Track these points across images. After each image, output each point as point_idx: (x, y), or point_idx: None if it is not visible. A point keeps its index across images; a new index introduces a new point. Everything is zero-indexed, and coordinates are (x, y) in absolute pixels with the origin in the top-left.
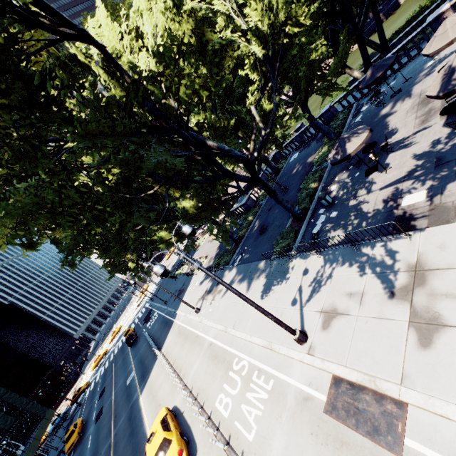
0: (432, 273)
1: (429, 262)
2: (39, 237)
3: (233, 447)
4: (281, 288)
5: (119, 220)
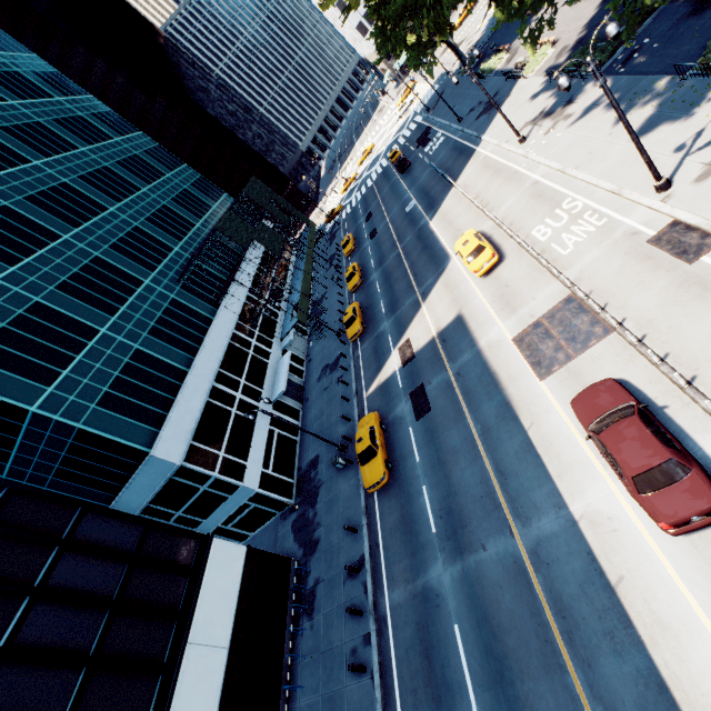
0: None
1: None
2: None
3: (544, 258)
4: (671, 128)
5: None
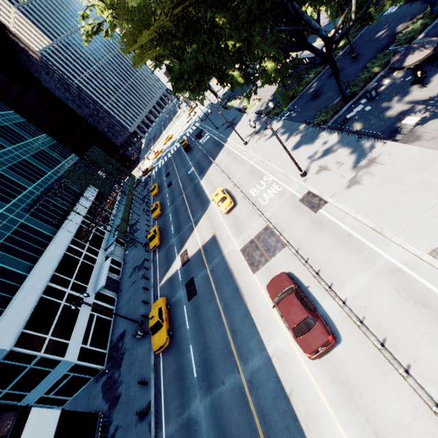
0: (374, 164)
1: (379, 159)
2: (160, 63)
3: (255, 205)
4: (306, 148)
5: (231, 82)
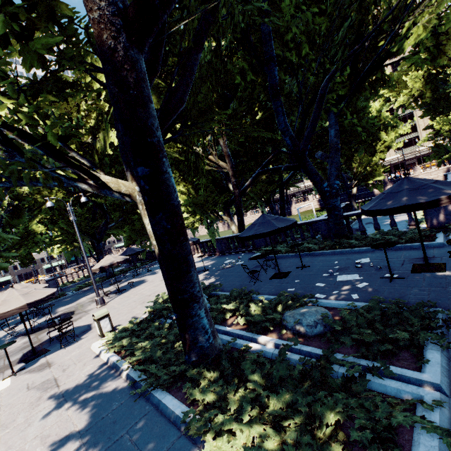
0: None
1: None
2: None
3: None
4: None
5: None
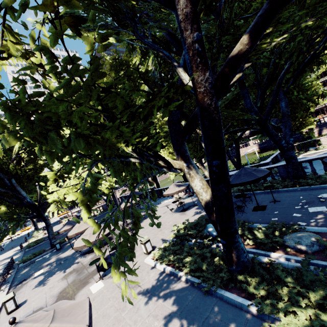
0: None
1: None
2: None
3: None
4: None
5: None
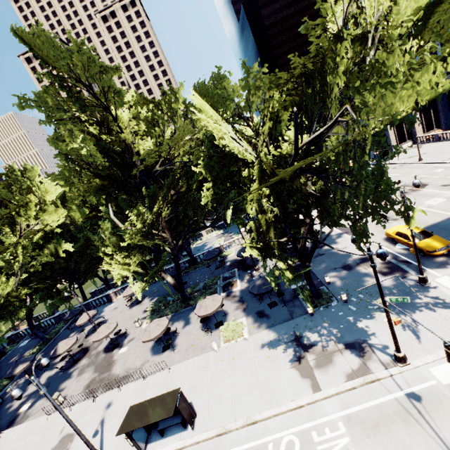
0: None
1: None
2: None
3: None
4: None
5: None
